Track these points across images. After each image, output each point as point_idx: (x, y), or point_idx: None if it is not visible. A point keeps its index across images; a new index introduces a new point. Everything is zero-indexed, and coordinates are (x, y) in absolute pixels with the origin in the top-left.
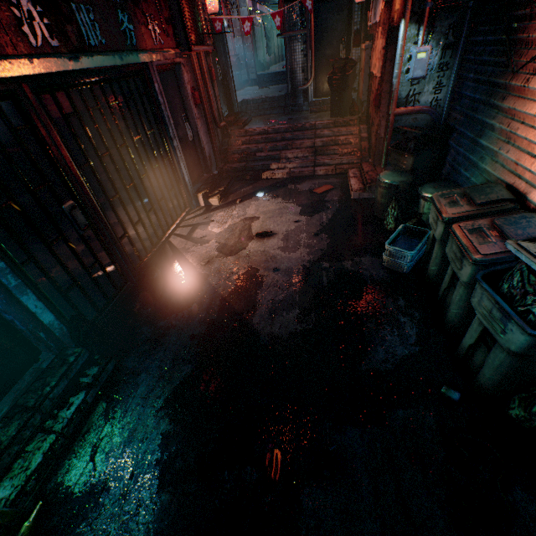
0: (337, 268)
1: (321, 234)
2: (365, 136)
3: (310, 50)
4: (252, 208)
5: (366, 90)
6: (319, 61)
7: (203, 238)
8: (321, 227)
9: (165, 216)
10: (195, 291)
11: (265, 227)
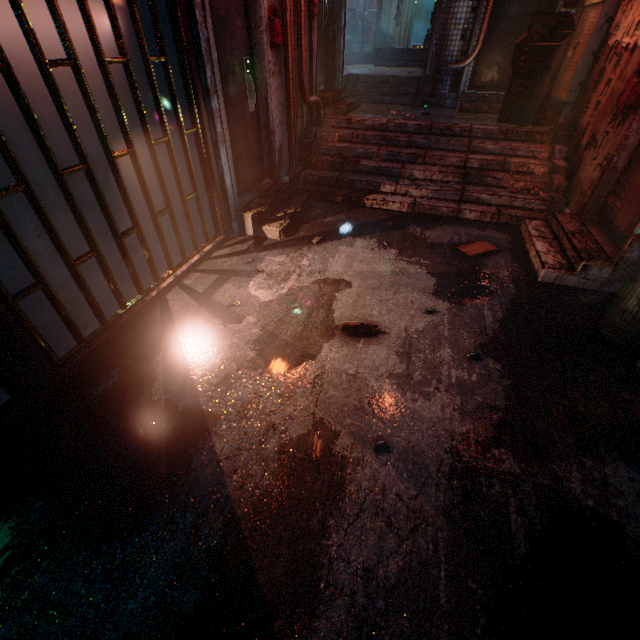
0: (546, 487)
1: (485, 359)
2: (563, 164)
3: (485, 1)
4: (340, 259)
5: (578, 82)
6: (494, 25)
7: (233, 307)
8: (483, 338)
9: (165, 247)
10: (170, 470)
11: (361, 309)
